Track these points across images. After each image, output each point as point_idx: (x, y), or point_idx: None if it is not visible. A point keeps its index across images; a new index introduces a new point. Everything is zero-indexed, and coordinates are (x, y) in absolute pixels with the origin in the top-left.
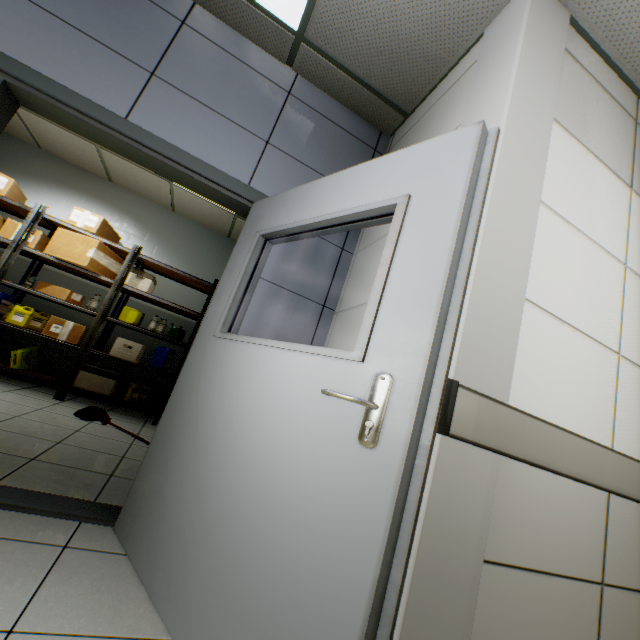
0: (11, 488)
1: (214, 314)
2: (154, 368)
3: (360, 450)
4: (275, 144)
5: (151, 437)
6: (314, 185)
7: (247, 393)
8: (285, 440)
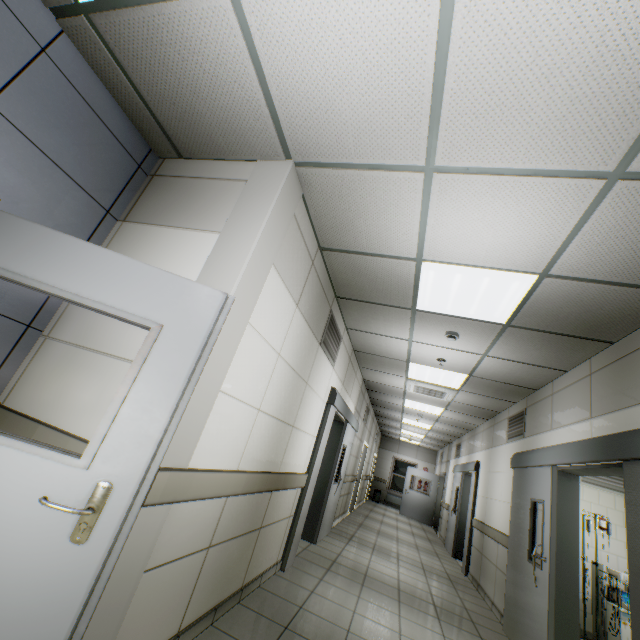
0: None
1: None
2: None
3: (71, 545)
4: (3, 110)
5: None
6: (63, 239)
7: None
8: None
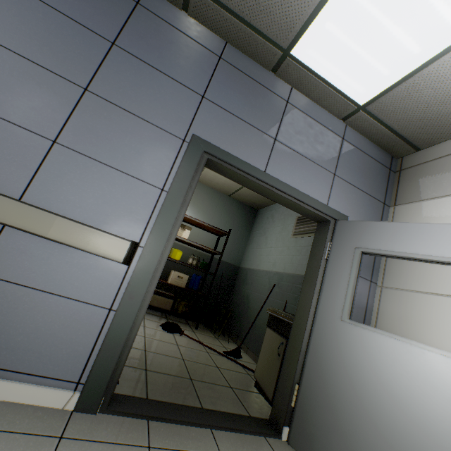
0: (217, 412)
1: (331, 301)
2: (190, 289)
3: None
4: (338, 175)
5: (207, 343)
6: (409, 226)
7: (404, 375)
8: None
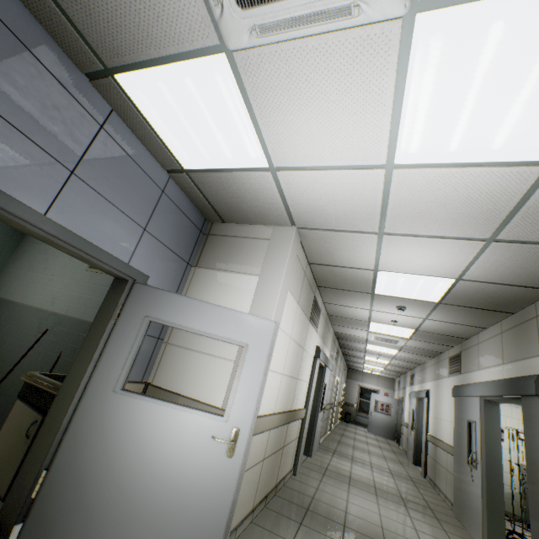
0: None
1: (108, 372)
2: None
3: (226, 458)
4: (149, 230)
5: None
6: (193, 302)
7: (156, 434)
8: (188, 458)
